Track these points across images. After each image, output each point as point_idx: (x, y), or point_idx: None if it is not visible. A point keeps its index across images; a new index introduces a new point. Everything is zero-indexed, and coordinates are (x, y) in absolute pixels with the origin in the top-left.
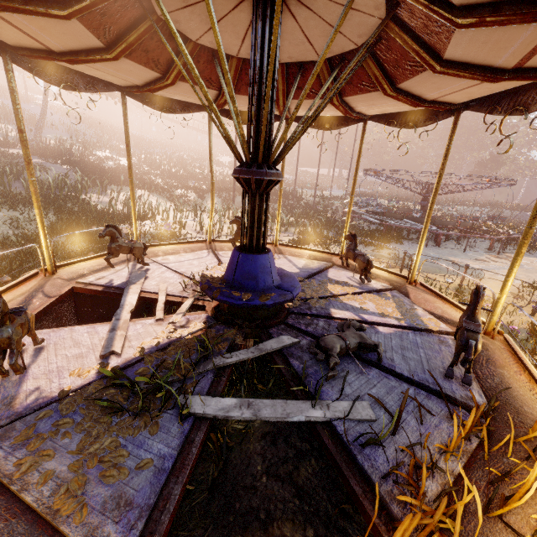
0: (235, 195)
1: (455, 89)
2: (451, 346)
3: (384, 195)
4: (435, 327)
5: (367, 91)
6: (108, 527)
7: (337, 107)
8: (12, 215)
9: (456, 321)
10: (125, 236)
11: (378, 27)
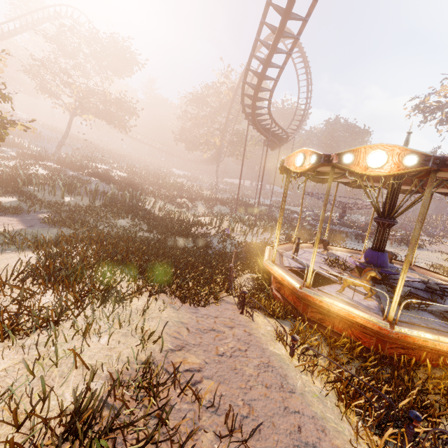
0: (216, 203)
1: (446, 192)
2: None
3: (296, 204)
4: (444, 283)
5: (405, 185)
6: None
7: (382, 186)
8: (127, 221)
9: (447, 280)
10: (204, 236)
11: (442, 181)
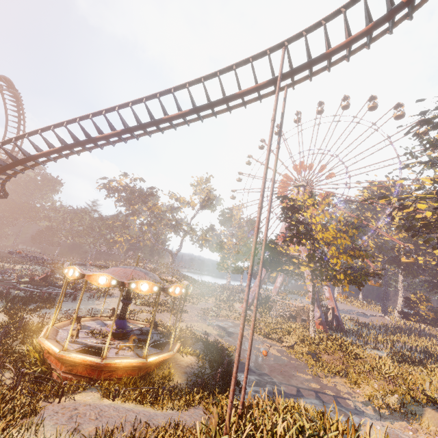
0: None
1: None
2: (149, 328)
3: None
4: (144, 326)
5: None
6: (158, 351)
7: None
8: None
9: (144, 324)
10: None
11: None
